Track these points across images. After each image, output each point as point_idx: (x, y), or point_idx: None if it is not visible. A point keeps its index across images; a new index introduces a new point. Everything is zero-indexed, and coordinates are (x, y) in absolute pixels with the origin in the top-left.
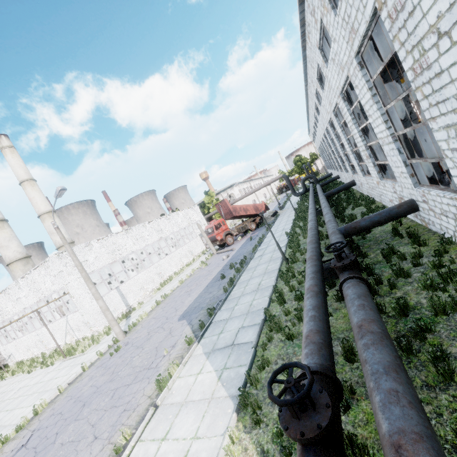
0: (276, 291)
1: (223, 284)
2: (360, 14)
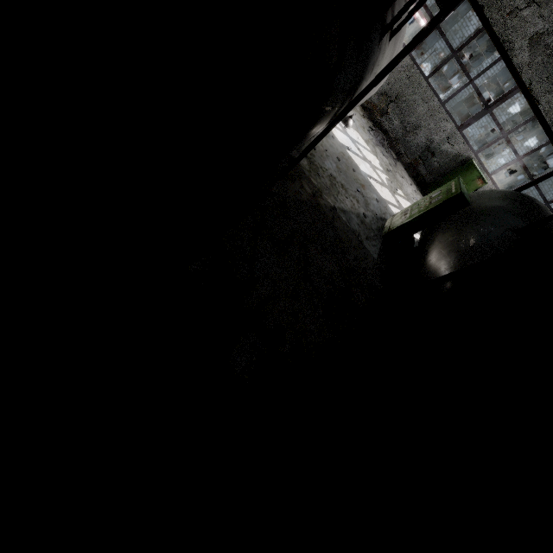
0: None
1: None
2: None
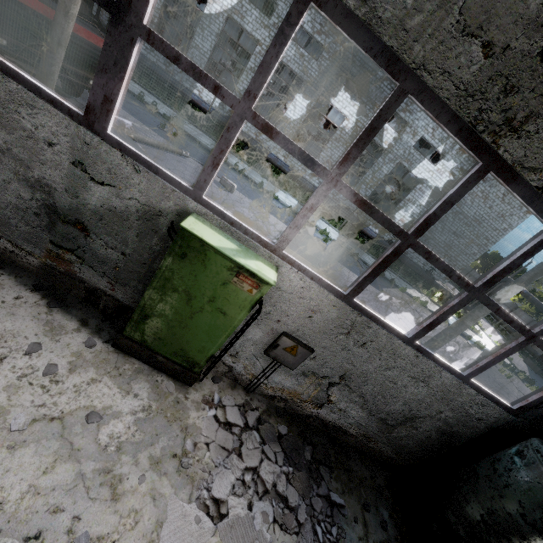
0: (375, 252)
1: (338, 250)
2: (418, 170)
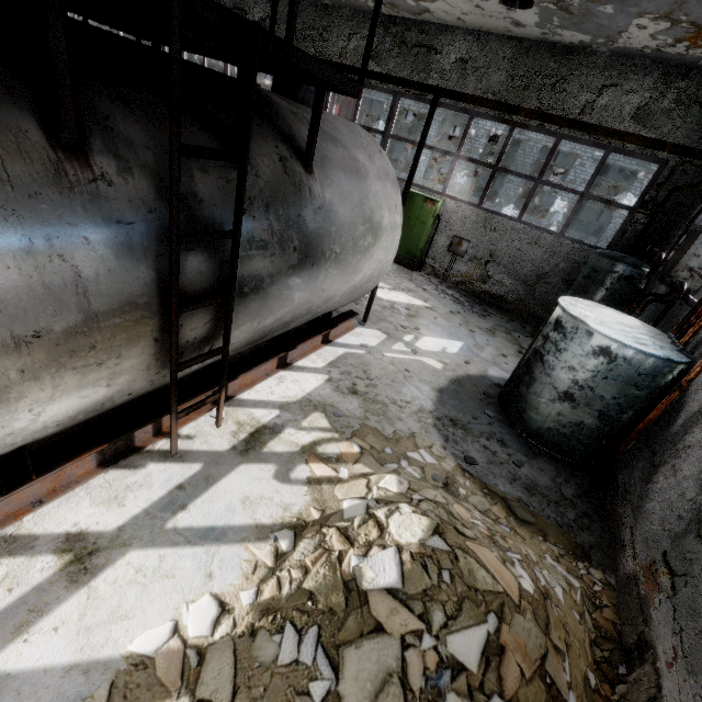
0: None
1: None
2: None
